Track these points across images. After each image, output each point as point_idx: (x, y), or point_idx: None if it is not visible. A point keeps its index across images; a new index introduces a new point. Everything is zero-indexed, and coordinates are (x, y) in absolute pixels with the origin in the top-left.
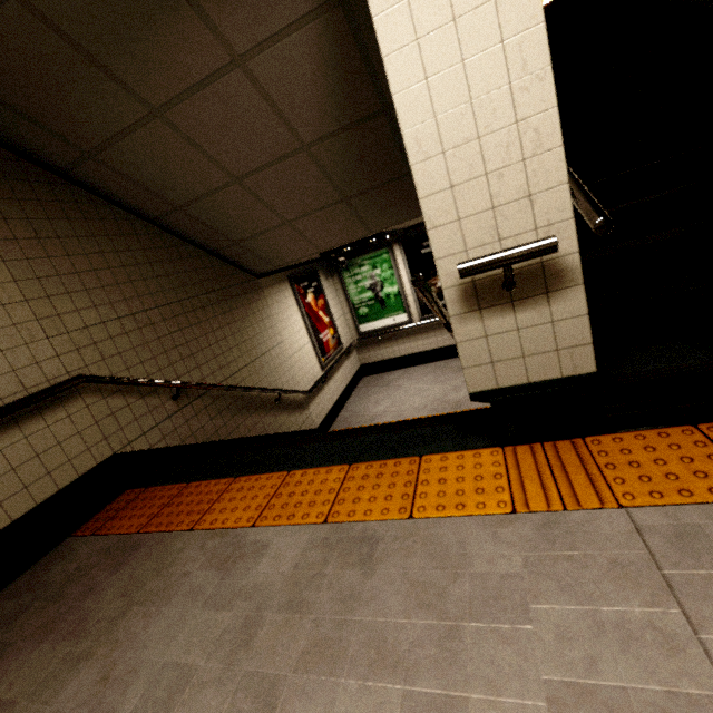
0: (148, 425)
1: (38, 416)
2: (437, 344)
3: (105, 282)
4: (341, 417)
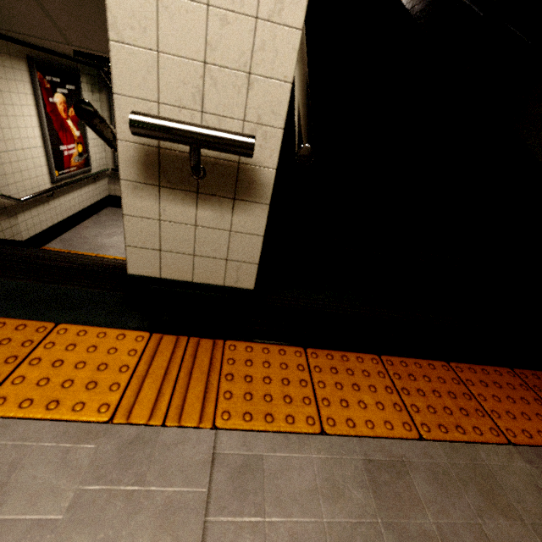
0: None
1: None
2: None
3: None
4: (65, 237)
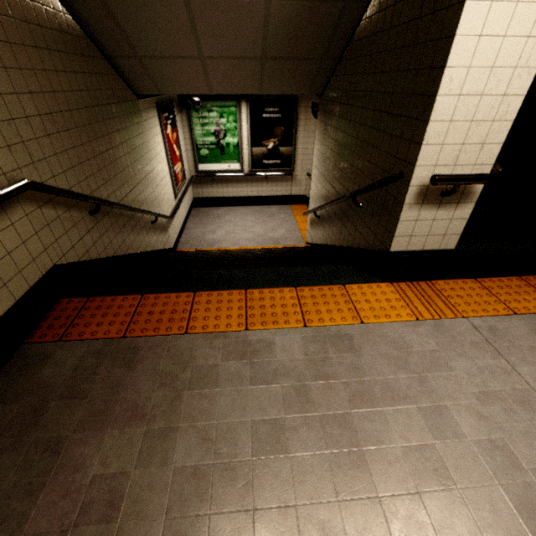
0: (75, 238)
1: None
2: (257, 193)
3: (21, 62)
4: (184, 239)
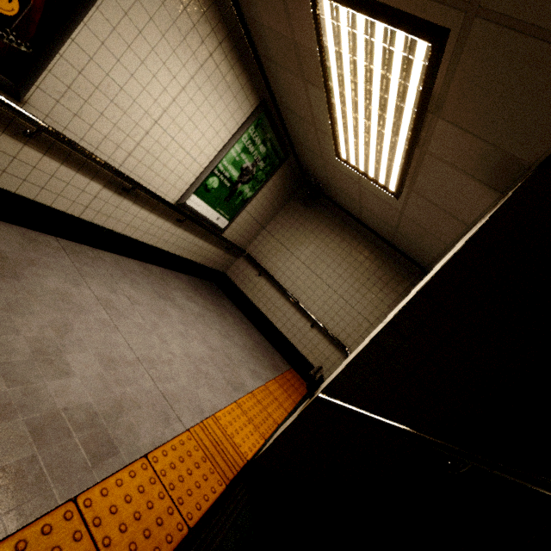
0: None
1: (329, 342)
2: None
3: None
4: None
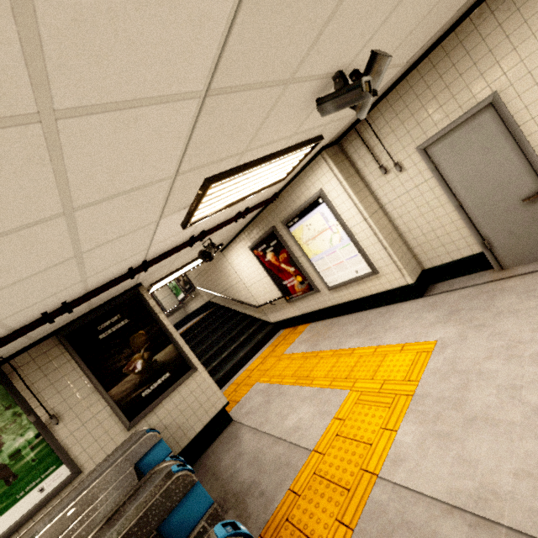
0: None
1: None
2: (197, 306)
3: None
4: None
